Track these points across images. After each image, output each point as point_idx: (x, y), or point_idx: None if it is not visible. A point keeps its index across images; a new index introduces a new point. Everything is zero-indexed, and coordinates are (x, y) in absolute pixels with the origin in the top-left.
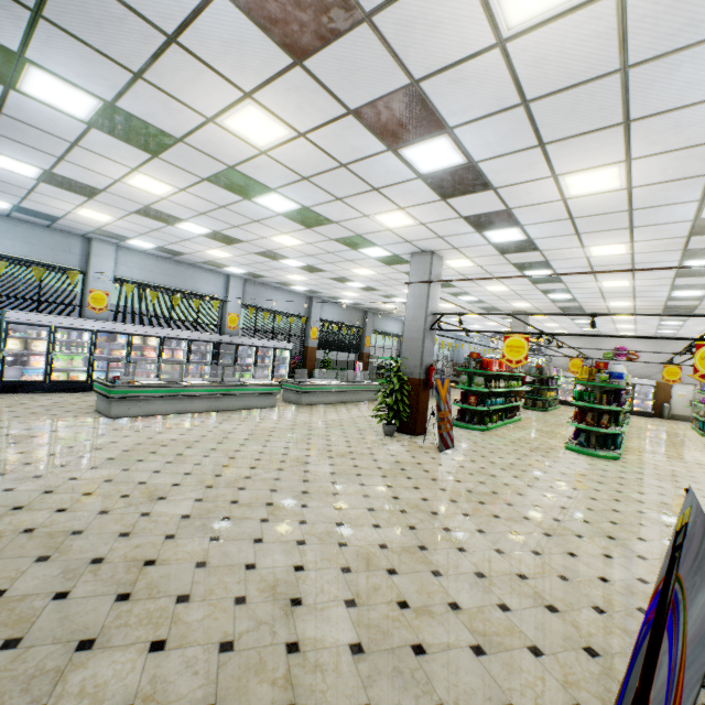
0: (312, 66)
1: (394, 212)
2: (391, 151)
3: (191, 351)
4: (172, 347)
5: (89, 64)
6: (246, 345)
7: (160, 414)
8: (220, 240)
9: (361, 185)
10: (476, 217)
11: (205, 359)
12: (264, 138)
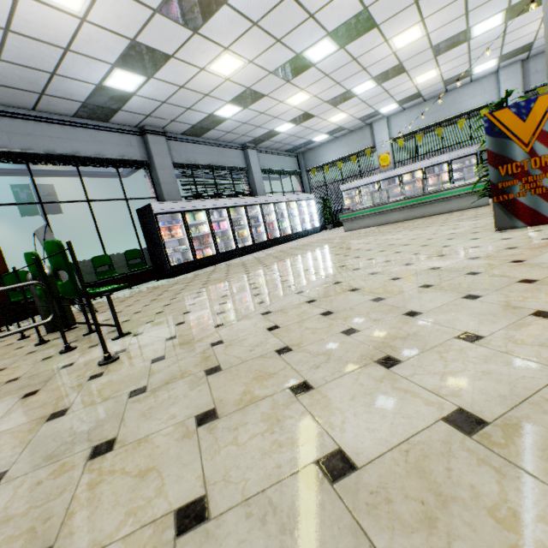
0: (171, 52)
1: None
2: (227, 1)
3: (451, 171)
4: (433, 173)
5: (207, 104)
6: None
7: (370, 227)
8: (393, 76)
9: (284, 6)
10: None
11: (471, 173)
12: (235, 62)
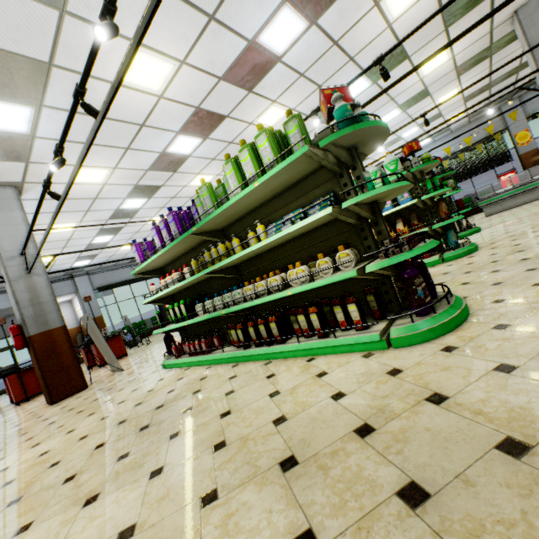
0: None
1: None
2: None
3: None
4: None
5: None
6: None
7: None
8: None
9: None
10: None
11: None
12: None
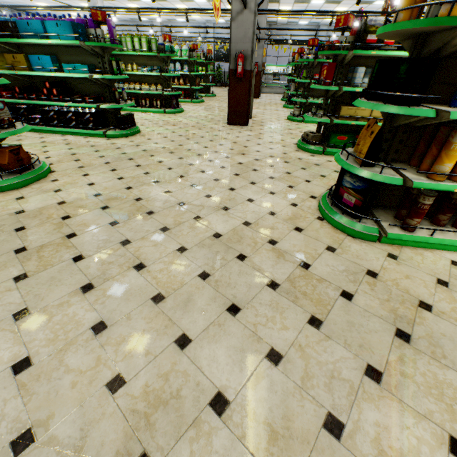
0: None
1: None
2: None
3: None
4: None
5: None
6: None
7: None
8: None
9: None
10: None
11: None
12: None
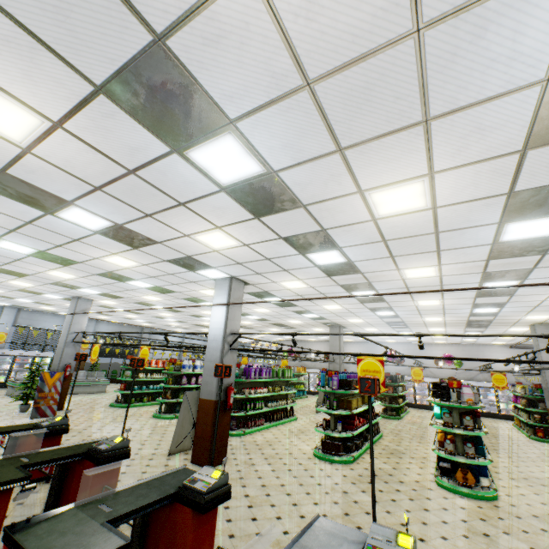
0: None
1: (13, 280)
2: None
3: None
4: None
5: None
6: (4, 355)
7: None
8: None
9: None
10: (55, 284)
11: None
12: None
